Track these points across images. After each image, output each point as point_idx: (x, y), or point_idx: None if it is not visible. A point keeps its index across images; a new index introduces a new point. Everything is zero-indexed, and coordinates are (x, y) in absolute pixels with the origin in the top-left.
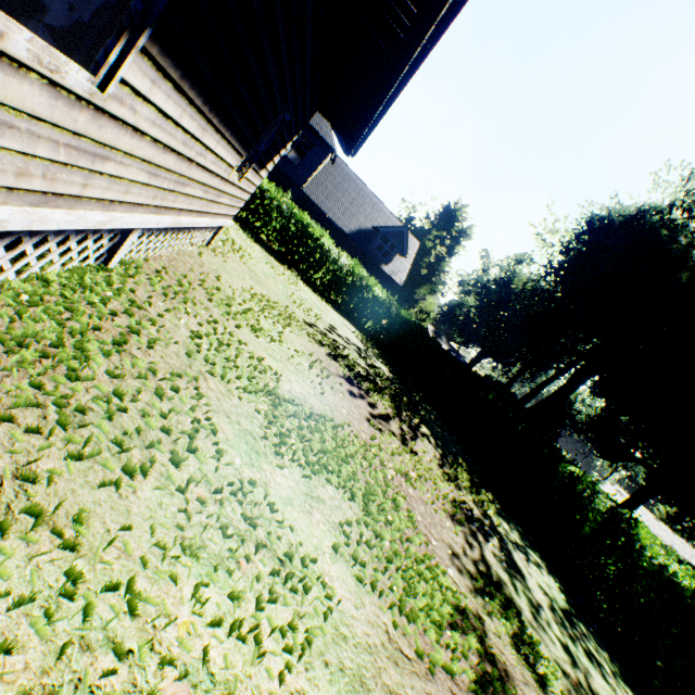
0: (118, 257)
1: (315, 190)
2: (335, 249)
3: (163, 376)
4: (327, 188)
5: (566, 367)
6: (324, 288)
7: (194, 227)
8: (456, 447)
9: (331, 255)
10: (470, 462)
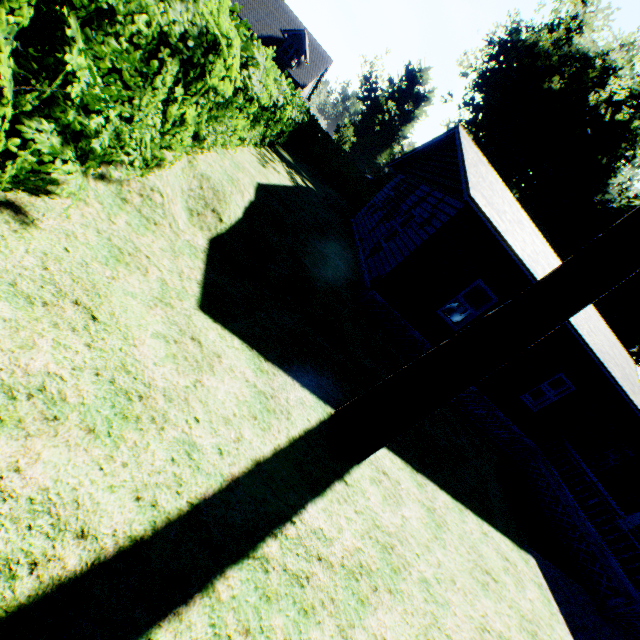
0: None
1: None
2: None
3: None
4: None
5: None
6: None
7: None
8: None
9: None
10: None
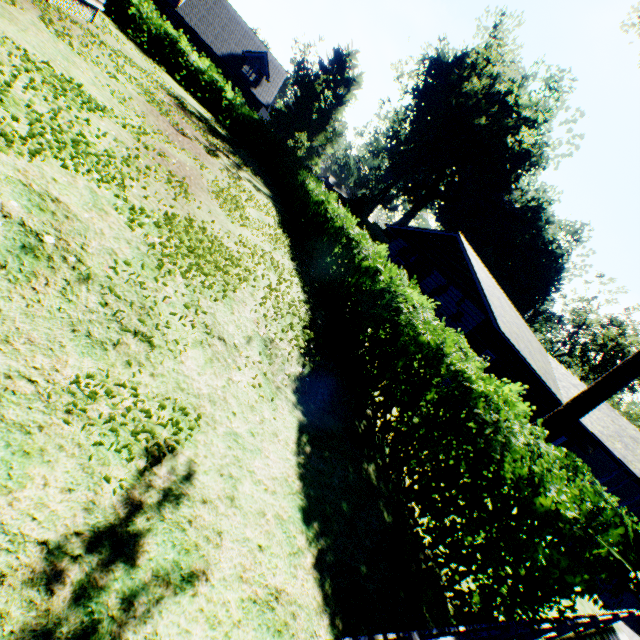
0: (52, 0)
1: (189, 13)
2: (192, 55)
3: (76, 36)
4: (200, 12)
5: (393, 182)
6: (190, 88)
7: (81, 2)
8: (255, 169)
9: (193, 62)
10: (262, 176)
